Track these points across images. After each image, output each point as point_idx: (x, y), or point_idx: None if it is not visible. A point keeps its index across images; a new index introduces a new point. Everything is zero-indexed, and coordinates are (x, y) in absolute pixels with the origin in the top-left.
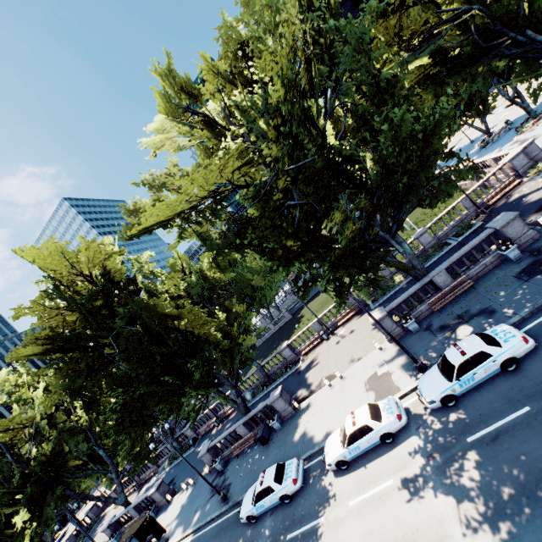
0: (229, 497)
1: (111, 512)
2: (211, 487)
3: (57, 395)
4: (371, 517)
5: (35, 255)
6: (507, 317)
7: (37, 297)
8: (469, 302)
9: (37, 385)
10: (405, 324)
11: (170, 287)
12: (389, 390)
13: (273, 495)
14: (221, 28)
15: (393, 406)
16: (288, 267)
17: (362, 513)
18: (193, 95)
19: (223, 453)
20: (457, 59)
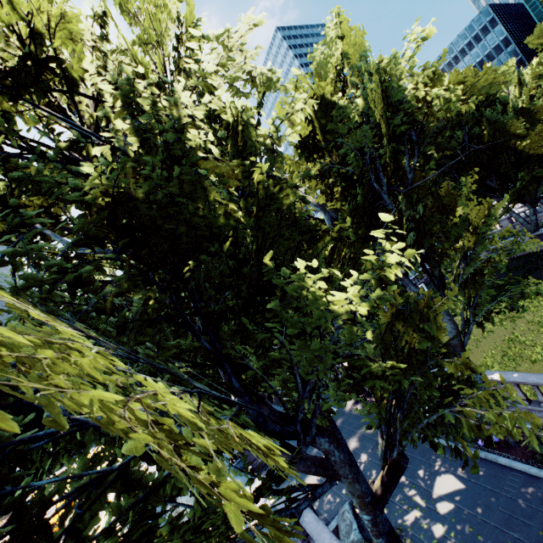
0: None
1: None
2: None
3: None
4: None
5: None
6: None
7: None
8: None
9: None
10: None
11: None
12: None
13: None
14: None
15: None
16: None
17: None
18: None
19: None
20: None
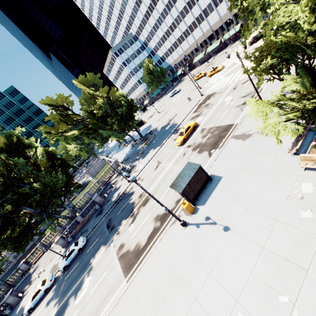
0: None
1: None
2: None
3: None
4: None
5: None
6: (88, 232)
7: None
8: (86, 226)
9: None
10: (67, 239)
11: None
12: (56, 270)
13: None
14: None
15: (50, 277)
16: None
17: None
18: None
19: None
20: (93, 129)
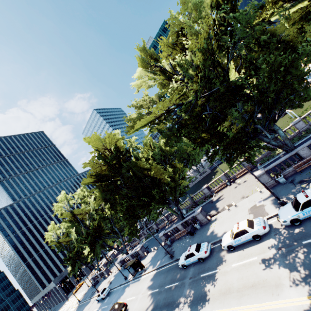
0: (173, 256)
1: (120, 257)
2: (165, 250)
3: (100, 200)
4: (243, 272)
5: (90, 140)
6: None
7: (91, 158)
8: None
9: (90, 197)
10: (276, 179)
11: (145, 154)
12: (262, 214)
13: (194, 257)
14: (169, 19)
15: (261, 221)
16: (202, 147)
17: (238, 270)
18: (155, 59)
19: (170, 237)
20: None
